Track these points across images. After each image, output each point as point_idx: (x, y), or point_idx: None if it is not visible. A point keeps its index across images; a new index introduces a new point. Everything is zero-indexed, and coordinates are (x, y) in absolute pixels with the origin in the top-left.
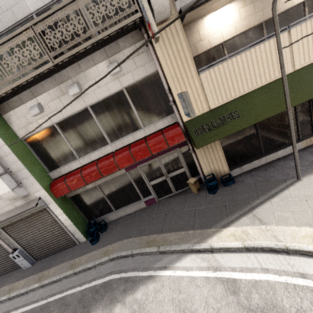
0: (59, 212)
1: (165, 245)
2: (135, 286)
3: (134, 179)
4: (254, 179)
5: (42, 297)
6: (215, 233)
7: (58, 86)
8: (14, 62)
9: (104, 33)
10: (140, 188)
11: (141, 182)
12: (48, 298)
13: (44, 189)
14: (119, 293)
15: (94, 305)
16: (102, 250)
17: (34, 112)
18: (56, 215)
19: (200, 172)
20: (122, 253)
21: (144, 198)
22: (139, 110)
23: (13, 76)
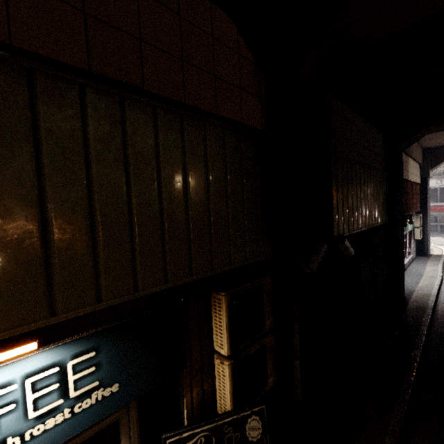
0: None
1: None
2: None
3: None
4: None
5: None
6: None
7: None
8: None
9: (441, 174)
10: None
11: None
12: None
13: None
14: None
15: None
16: None
17: None
18: None
19: None
20: None
21: None
22: (440, 196)
23: None
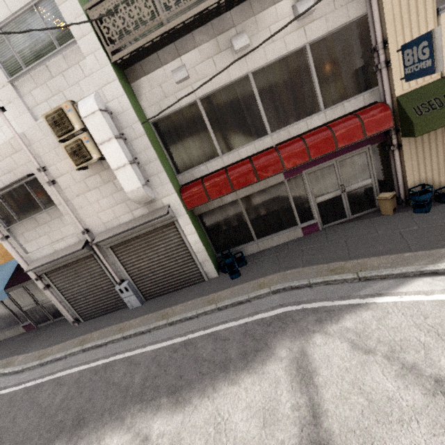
0: (190, 229)
1: (366, 270)
2: (336, 315)
3: (292, 193)
4: None
5: (177, 334)
6: None
7: (214, 38)
8: (159, 2)
9: None
10: (298, 207)
11: (301, 198)
12: (187, 334)
13: (176, 193)
14: (310, 324)
15: (272, 337)
16: (252, 283)
17: (180, 75)
18: (185, 234)
19: (401, 183)
20: (292, 283)
21: (301, 223)
22: (321, 82)
23: (168, 12)
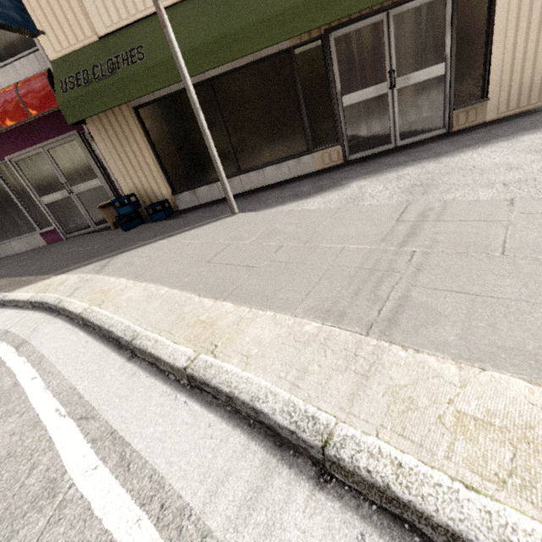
0: None
1: None
2: None
3: (13, 187)
4: (201, 215)
5: None
6: (39, 281)
7: None
8: None
9: None
10: (30, 206)
11: (27, 195)
12: None
13: None
14: None
15: None
16: None
17: None
18: None
19: (119, 190)
20: None
21: (43, 229)
22: None
23: None
